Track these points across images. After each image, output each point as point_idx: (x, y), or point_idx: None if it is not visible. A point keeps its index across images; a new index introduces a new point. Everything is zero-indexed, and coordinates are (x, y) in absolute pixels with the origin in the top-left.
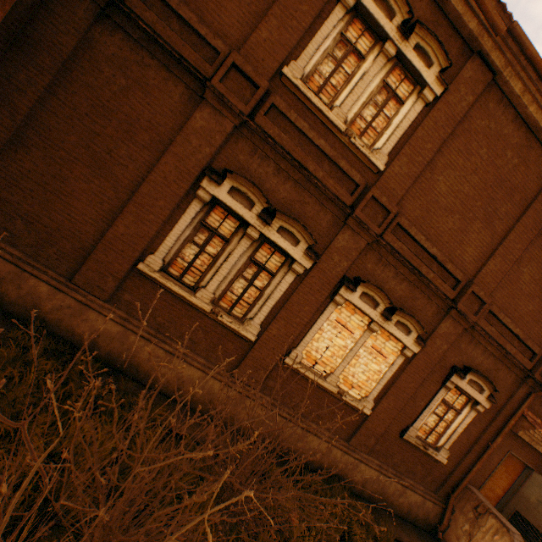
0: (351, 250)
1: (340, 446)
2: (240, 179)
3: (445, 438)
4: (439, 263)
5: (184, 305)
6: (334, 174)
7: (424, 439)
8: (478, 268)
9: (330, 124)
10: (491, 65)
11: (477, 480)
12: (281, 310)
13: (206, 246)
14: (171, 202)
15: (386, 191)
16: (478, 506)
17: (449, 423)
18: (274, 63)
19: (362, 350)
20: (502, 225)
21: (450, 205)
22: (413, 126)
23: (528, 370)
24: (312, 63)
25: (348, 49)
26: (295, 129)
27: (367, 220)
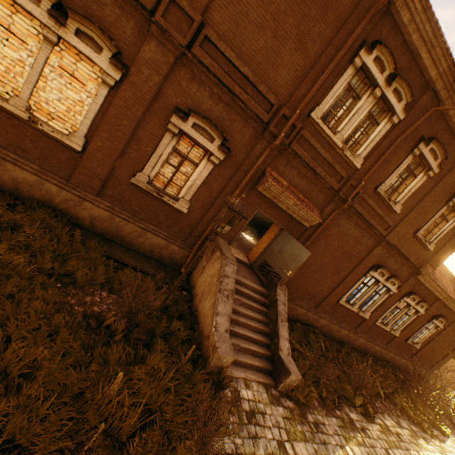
0: None
1: (52, 181)
2: None
3: (186, 190)
4: None
5: None
6: None
7: (163, 190)
8: None
9: None
10: None
11: (228, 234)
12: None
13: None
14: None
15: None
16: (215, 247)
17: (187, 176)
18: None
19: (49, 71)
20: None
21: None
22: None
23: (266, 123)
24: None
25: None
26: None
27: None
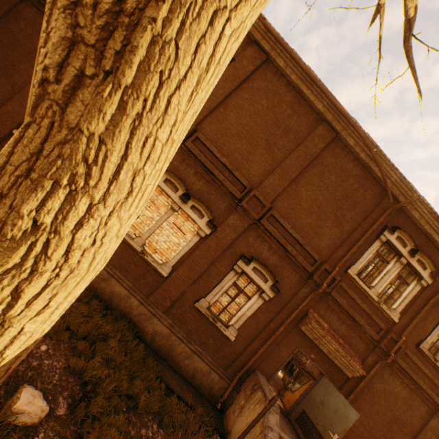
0: None
1: (137, 296)
2: None
3: (236, 319)
4: (231, 172)
5: None
6: None
7: (217, 315)
8: (262, 181)
9: None
10: (264, 49)
11: (267, 370)
12: None
13: None
14: None
15: None
16: (256, 384)
17: (240, 306)
18: None
19: (166, 224)
20: (281, 154)
21: (239, 133)
22: None
23: (310, 273)
24: None
25: None
26: None
27: None
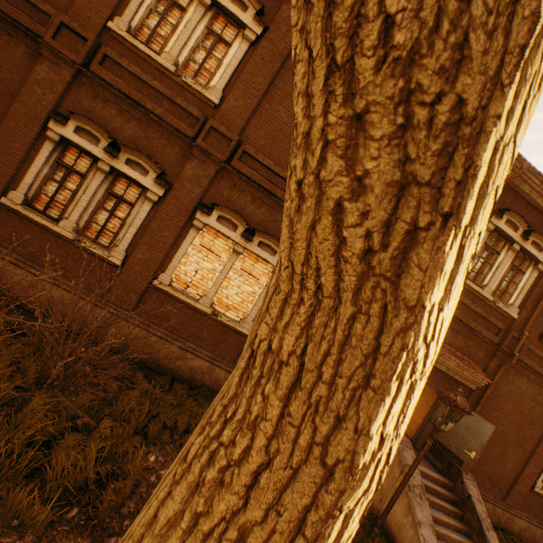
0: (201, 178)
1: (222, 366)
2: (83, 118)
3: None
4: None
5: (51, 236)
6: (175, 111)
7: None
8: None
9: (162, 68)
10: None
11: None
12: (143, 236)
13: (64, 181)
14: (25, 144)
15: (226, 123)
16: None
17: None
18: (101, 20)
19: (232, 273)
20: None
21: None
22: (244, 64)
23: None
24: (138, 19)
25: (169, 4)
26: (131, 75)
27: (210, 149)
